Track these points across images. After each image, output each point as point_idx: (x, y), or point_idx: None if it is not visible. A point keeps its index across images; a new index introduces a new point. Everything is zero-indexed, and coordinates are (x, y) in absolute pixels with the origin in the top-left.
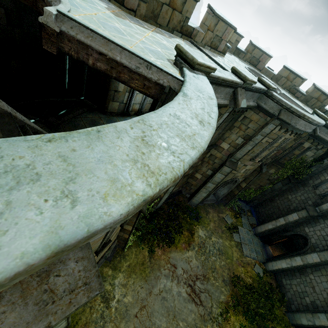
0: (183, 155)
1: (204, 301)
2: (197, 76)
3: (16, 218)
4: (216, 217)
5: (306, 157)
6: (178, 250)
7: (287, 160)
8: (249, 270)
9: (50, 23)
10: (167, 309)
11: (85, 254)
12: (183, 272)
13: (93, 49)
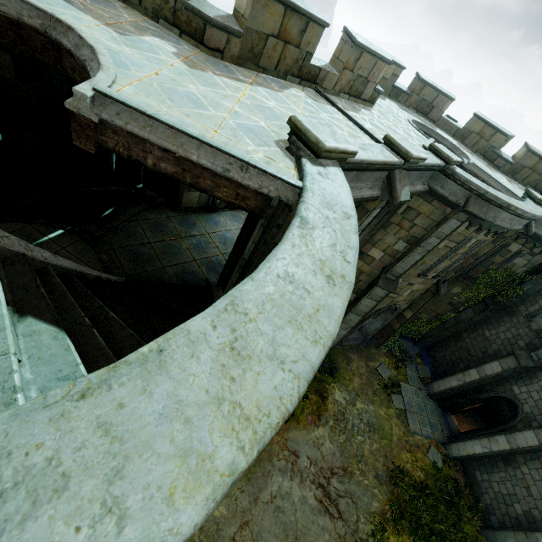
0: (298, 363)
1: (344, 511)
2: (324, 171)
3: None
4: (363, 367)
5: (514, 267)
6: (300, 426)
7: (482, 272)
8: (420, 458)
9: (84, 109)
10: (284, 527)
11: None
12: (309, 463)
13: (153, 145)
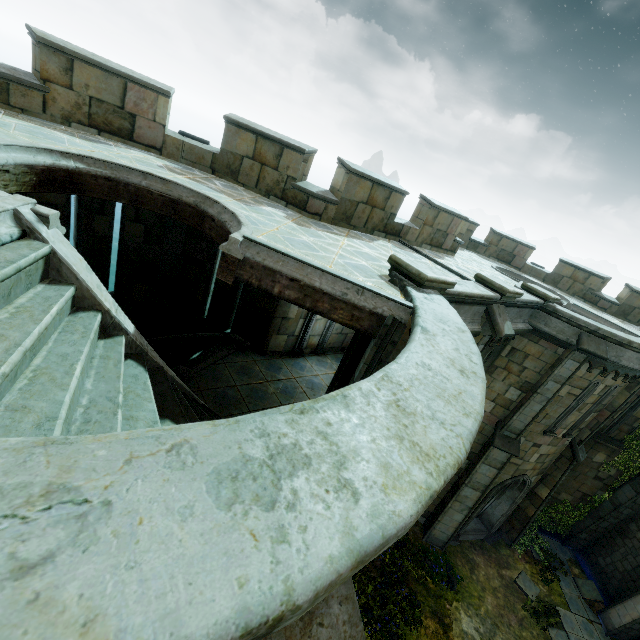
0: (456, 426)
1: None
2: (429, 296)
3: (308, 511)
4: (494, 577)
5: None
6: None
7: (627, 432)
8: None
9: (234, 250)
10: None
11: (349, 591)
12: None
13: (282, 275)
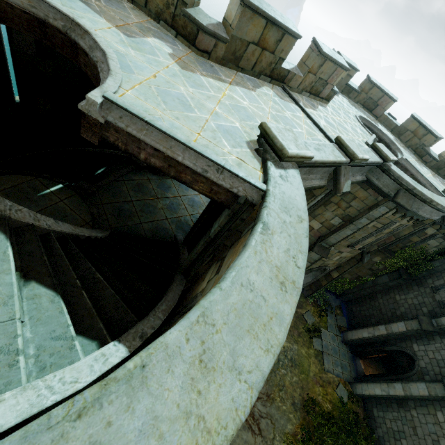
0: (252, 373)
1: (264, 429)
2: (285, 173)
3: None
4: None
5: (428, 247)
6: None
7: (400, 248)
8: (330, 392)
9: (93, 112)
10: None
11: None
12: None
13: (146, 144)
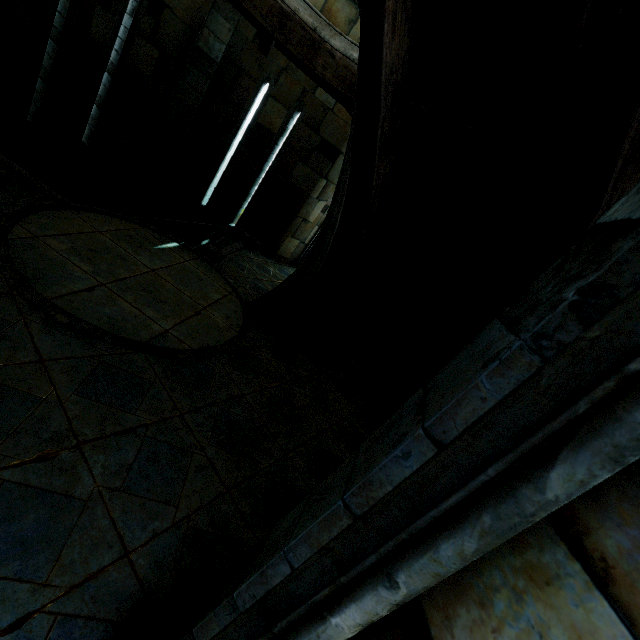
0: None
1: None
2: None
3: None
4: None
5: None
6: None
7: None
8: None
9: None
10: None
11: None
12: None
13: None
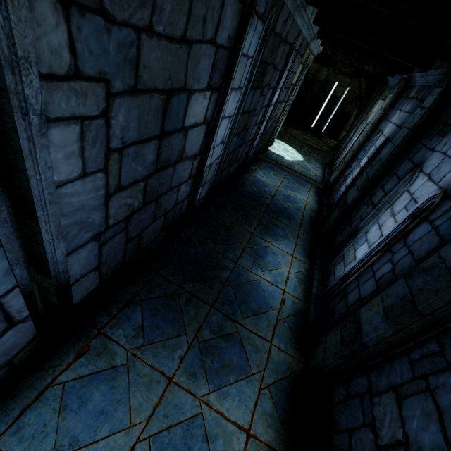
0: None
1: None
2: None
3: None
4: None
5: None
6: None
7: None
8: None
9: None
10: None
11: None
12: None
13: None
